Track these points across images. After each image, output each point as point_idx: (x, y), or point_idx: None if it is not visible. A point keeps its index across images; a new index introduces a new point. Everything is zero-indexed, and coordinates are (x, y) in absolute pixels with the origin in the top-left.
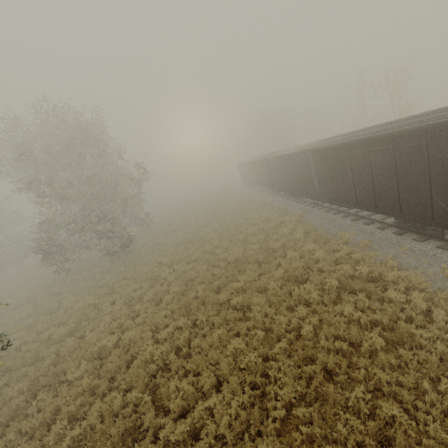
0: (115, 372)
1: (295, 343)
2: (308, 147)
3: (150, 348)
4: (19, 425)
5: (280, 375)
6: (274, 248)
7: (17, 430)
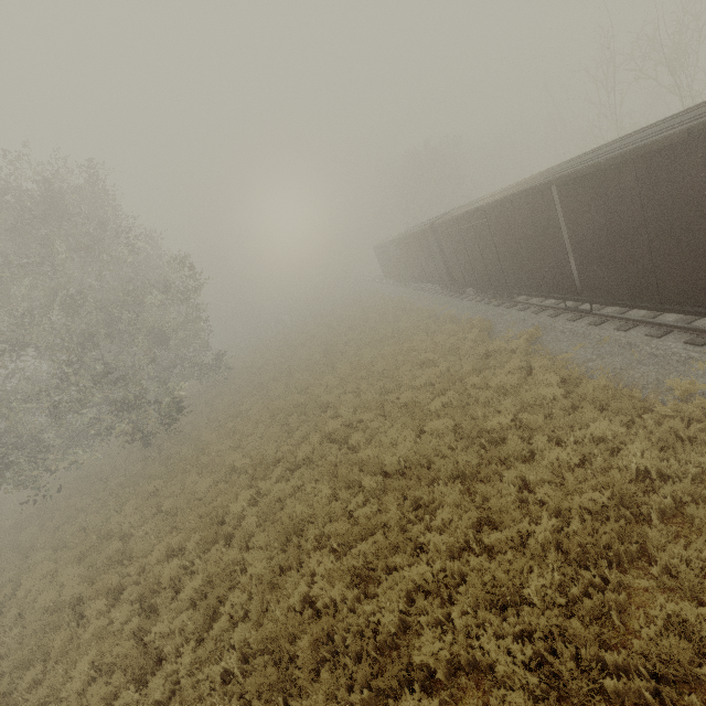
0: None
1: None
2: (545, 177)
3: None
4: None
5: None
6: (494, 431)
7: None
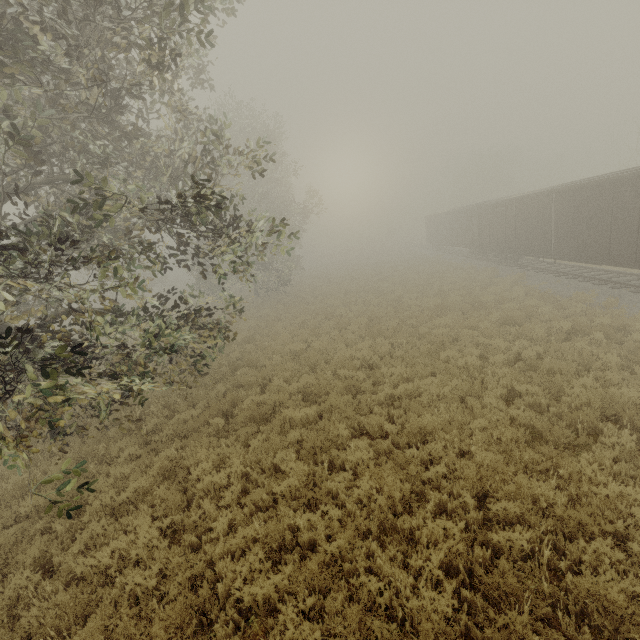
0: (314, 365)
1: (512, 365)
2: (552, 188)
3: (350, 351)
4: (238, 377)
5: (502, 370)
6: (483, 302)
7: (231, 384)
